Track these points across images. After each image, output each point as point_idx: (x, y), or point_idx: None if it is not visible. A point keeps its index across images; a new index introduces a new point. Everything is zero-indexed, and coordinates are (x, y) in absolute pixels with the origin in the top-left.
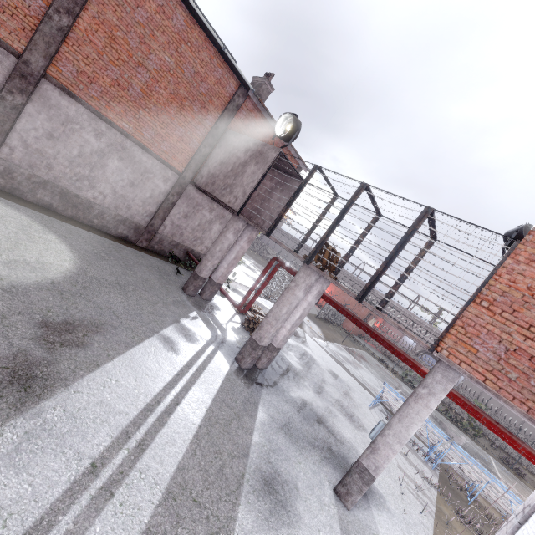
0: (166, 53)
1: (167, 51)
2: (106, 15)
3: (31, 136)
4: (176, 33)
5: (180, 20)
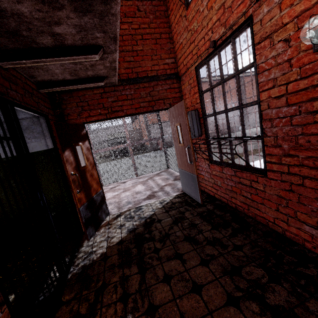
0: (255, 85)
1: (255, 84)
2: (247, 90)
3: (249, 116)
4: (254, 80)
5: (253, 78)
